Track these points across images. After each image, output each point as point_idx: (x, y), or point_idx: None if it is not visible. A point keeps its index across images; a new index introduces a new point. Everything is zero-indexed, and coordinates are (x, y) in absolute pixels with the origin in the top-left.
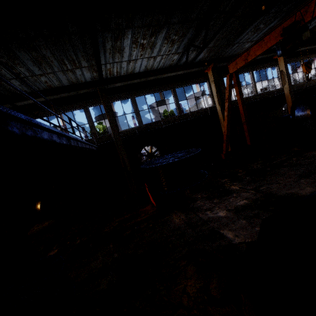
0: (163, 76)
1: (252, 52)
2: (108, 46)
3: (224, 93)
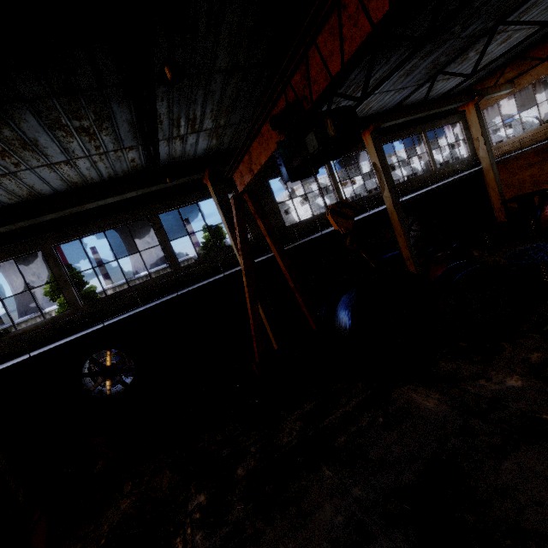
0: (86, 207)
1: (255, 157)
2: None
3: (273, 210)
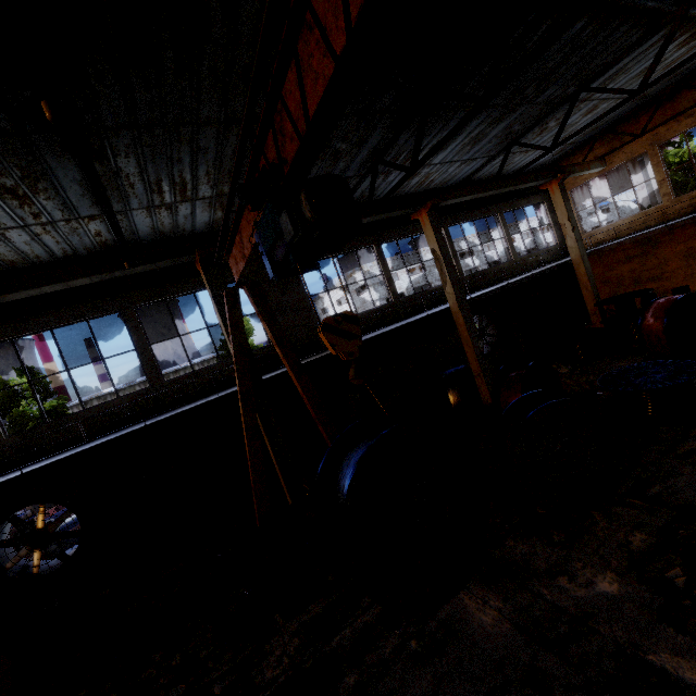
0: (10, 298)
1: (246, 239)
2: None
3: (301, 305)
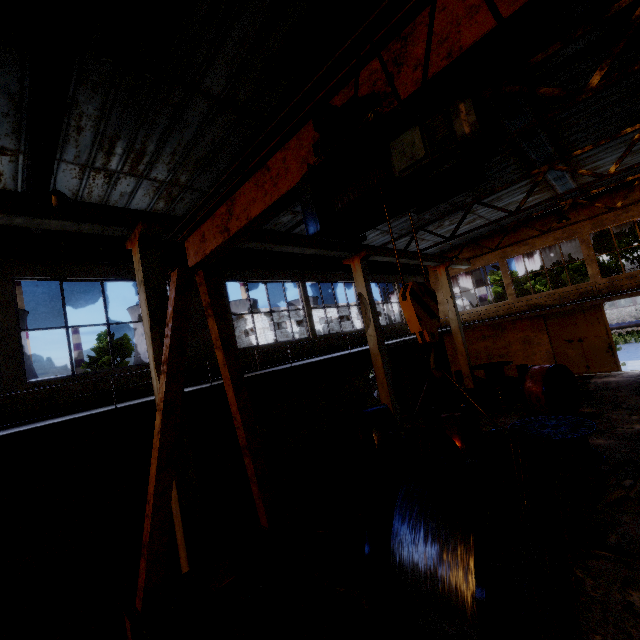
0: None
1: (240, 207)
2: None
3: None
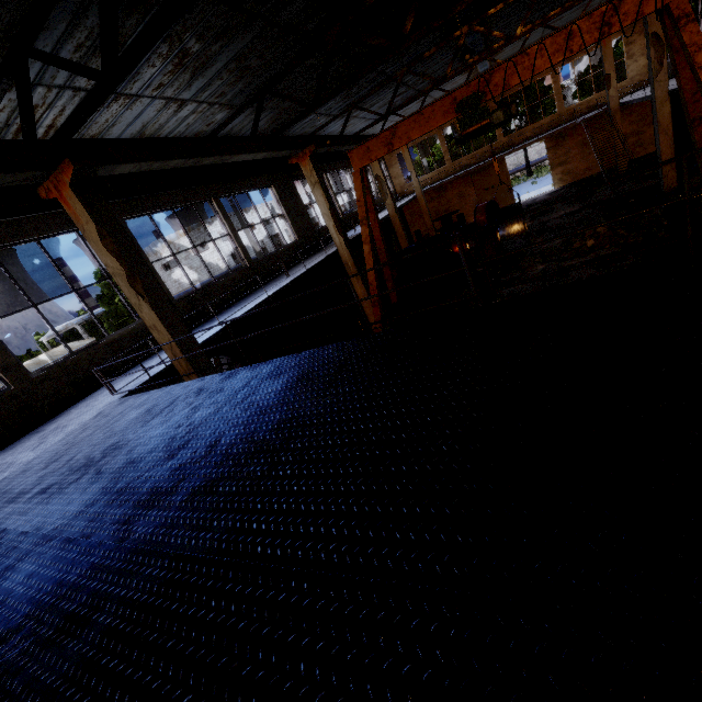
0: (229, 160)
1: (402, 132)
2: (95, 17)
3: (304, 212)
